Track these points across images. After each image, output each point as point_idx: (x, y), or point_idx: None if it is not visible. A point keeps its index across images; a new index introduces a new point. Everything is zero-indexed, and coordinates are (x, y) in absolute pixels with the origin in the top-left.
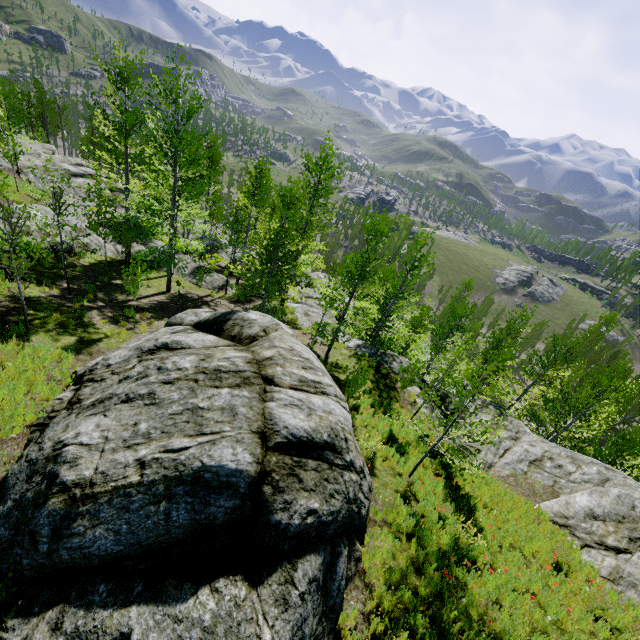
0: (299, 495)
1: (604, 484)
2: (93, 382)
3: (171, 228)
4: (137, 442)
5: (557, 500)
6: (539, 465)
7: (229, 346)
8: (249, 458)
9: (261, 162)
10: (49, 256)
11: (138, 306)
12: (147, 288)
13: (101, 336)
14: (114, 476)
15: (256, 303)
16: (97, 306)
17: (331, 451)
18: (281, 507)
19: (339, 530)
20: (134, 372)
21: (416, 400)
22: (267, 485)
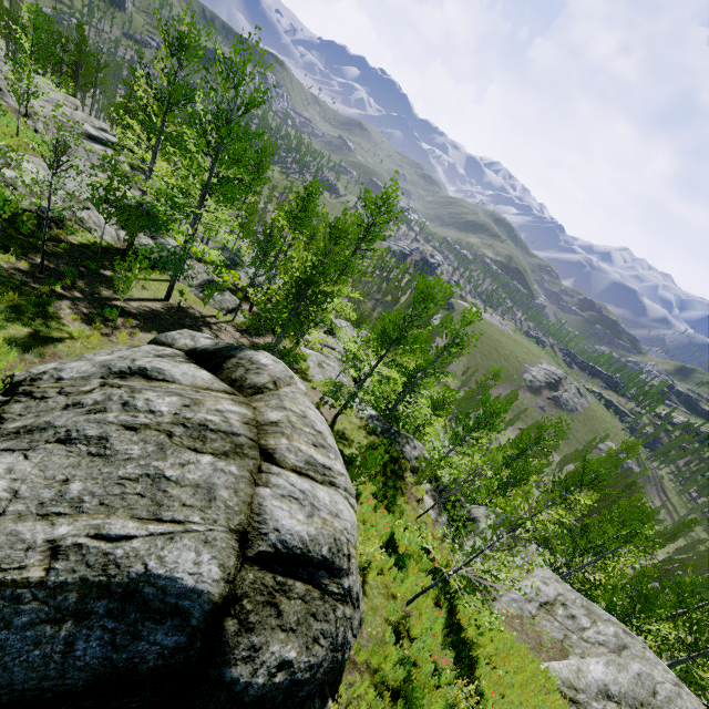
0: (273, 637)
1: (621, 652)
2: (29, 398)
3: (191, 228)
4: (59, 511)
5: (567, 663)
6: (550, 610)
7: (225, 392)
8: (216, 572)
9: (314, 184)
10: (30, 221)
11: (124, 308)
12: (142, 289)
13: (64, 335)
14: (5, 561)
15: (266, 338)
16: (72, 296)
17: (327, 571)
18: (244, 655)
19: (314, 690)
20: (89, 399)
21: (423, 497)
22: (232, 618)
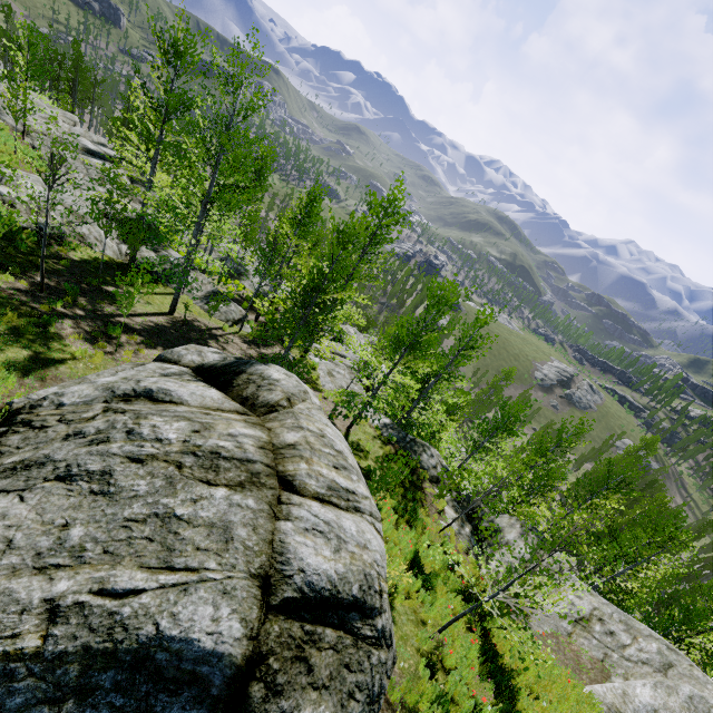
0: (304, 698)
1: (667, 671)
2: (28, 428)
3: (193, 239)
4: (58, 562)
5: (611, 686)
6: (586, 627)
7: (237, 412)
8: (238, 629)
9: (317, 189)
10: (30, 238)
11: (128, 325)
12: (146, 304)
13: (66, 356)
14: None
15: (274, 348)
16: (73, 314)
17: (359, 612)
18: None
19: None
20: (92, 427)
21: (444, 508)
22: (258, 682)
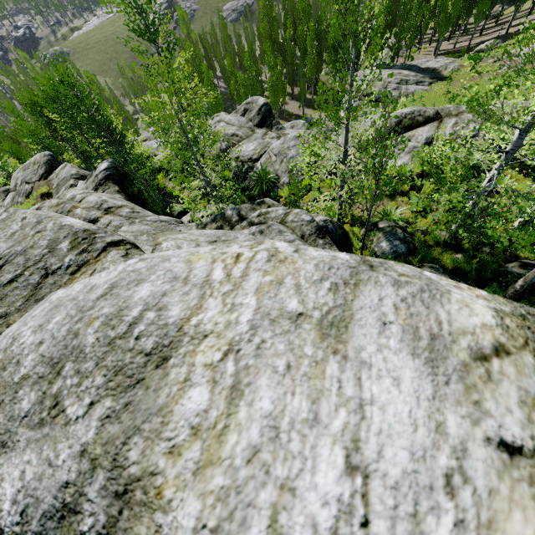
0: None
1: None
2: None
3: None
4: None
5: None
6: None
7: None
8: None
9: None
10: None
11: None
12: None
13: None
14: None
15: None
16: None
17: None
18: None
19: None
20: None
21: None
22: None
